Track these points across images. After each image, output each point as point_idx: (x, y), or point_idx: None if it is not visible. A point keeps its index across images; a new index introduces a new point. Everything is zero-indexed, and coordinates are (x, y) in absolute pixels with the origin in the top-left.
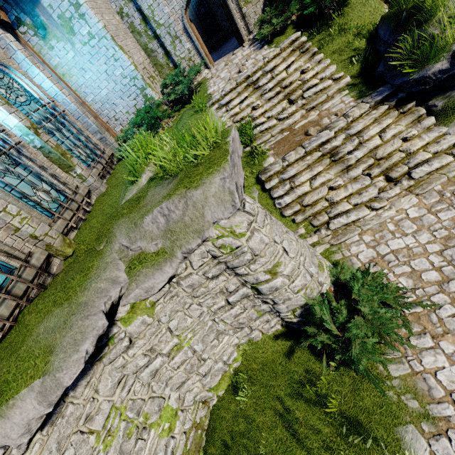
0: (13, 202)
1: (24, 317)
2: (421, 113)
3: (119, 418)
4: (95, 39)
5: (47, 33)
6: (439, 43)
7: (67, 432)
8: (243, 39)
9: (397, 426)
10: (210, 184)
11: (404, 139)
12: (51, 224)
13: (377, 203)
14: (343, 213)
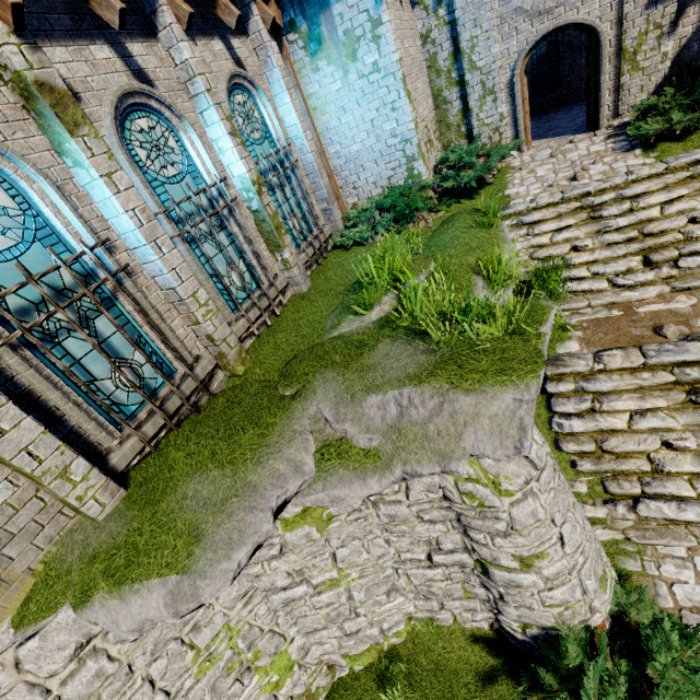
0: (204, 281)
1: (168, 448)
2: None
3: (227, 642)
4: (379, 74)
5: (320, 49)
6: None
7: (168, 635)
8: (599, 123)
9: None
10: (493, 398)
11: None
12: (232, 322)
13: None
14: (673, 498)
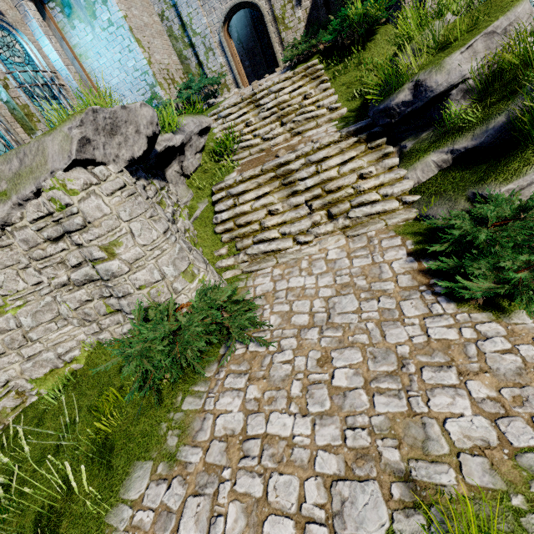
0: None
1: None
2: (386, 151)
3: None
4: (114, 27)
5: (72, 12)
6: (403, 70)
7: None
8: (279, 65)
9: (140, 460)
10: (60, 132)
11: (361, 176)
12: None
13: (303, 236)
14: (269, 241)
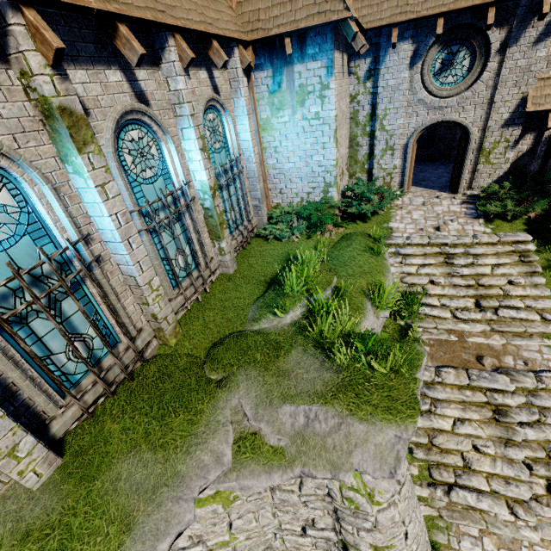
0: (157, 266)
1: (104, 416)
2: None
3: None
4: (318, 121)
5: (278, 90)
6: None
7: None
8: (458, 189)
9: None
10: (380, 431)
11: None
12: (172, 298)
13: (523, 512)
14: (475, 489)
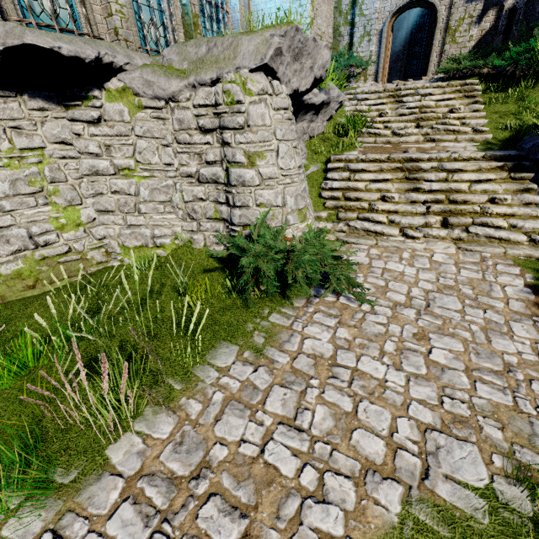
0: (128, 5)
1: None
2: (530, 186)
3: (37, 161)
4: None
5: None
6: None
7: None
8: (427, 74)
9: (226, 341)
10: (261, 35)
11: (492, 200)
12: (138, 49)
13: (413, 231)
14: (374, 222)
